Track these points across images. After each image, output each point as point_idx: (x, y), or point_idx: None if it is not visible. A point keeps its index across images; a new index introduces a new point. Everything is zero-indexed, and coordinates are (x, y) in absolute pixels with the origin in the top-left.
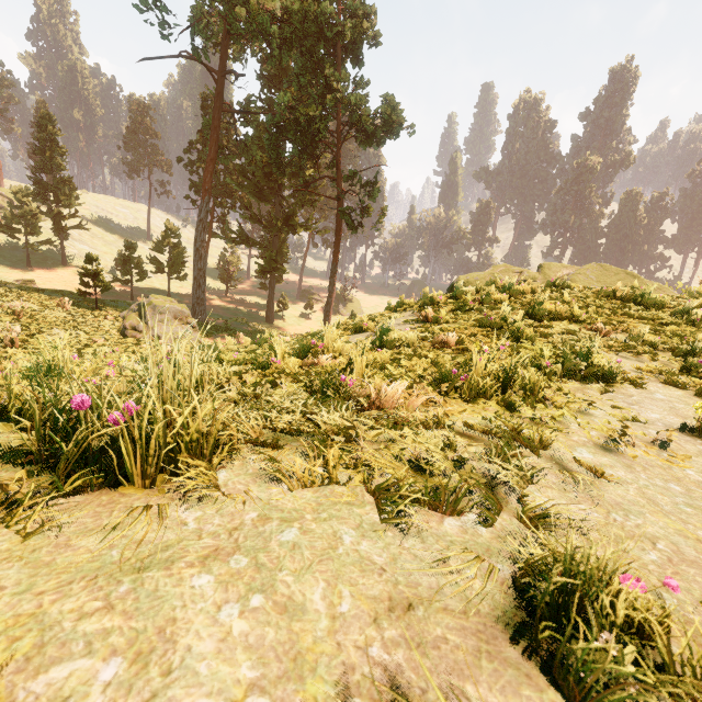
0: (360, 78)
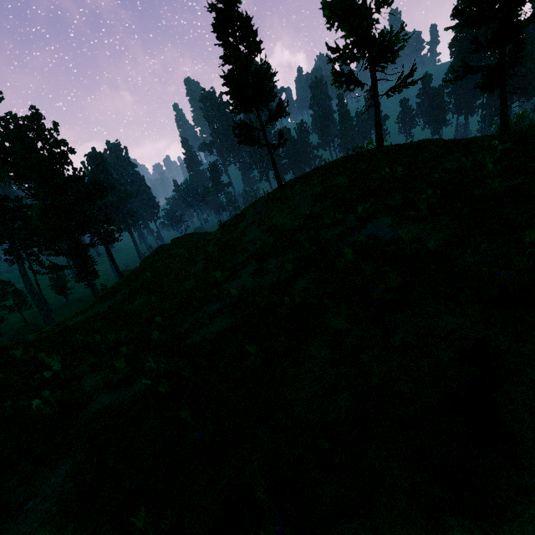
0: (75, 169)
